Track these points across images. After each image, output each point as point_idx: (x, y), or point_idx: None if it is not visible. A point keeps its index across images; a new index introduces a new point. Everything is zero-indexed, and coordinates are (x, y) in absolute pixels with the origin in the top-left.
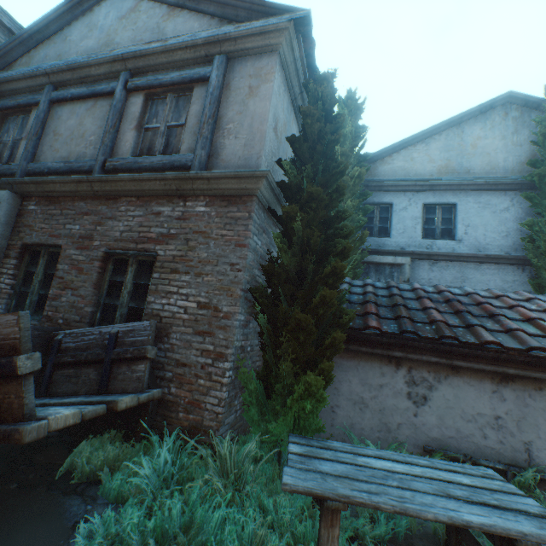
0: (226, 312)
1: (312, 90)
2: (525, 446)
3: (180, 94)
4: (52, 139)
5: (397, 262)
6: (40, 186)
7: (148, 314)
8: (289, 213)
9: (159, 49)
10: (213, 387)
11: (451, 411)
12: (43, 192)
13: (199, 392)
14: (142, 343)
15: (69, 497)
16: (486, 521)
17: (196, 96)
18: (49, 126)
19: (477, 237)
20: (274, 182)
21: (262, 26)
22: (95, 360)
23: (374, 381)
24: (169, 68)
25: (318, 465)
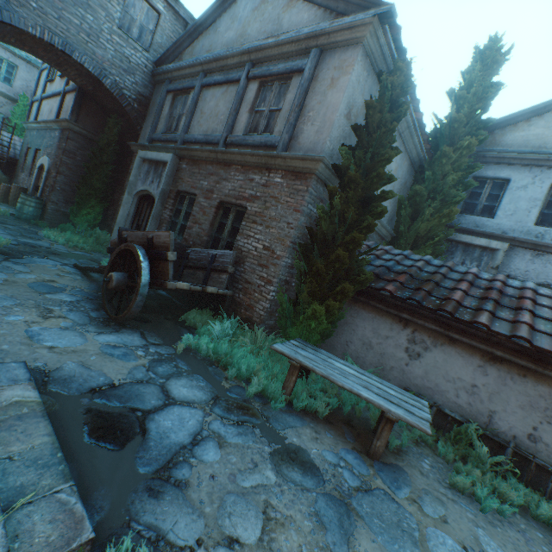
0: (278, 255)
1: (383, 81)
2: (489, 413)
3: (283, 82)
4: (199, 116)
5: (490, 246)
6: (189, 152)
7: (235, 247)
8: (331, 192)
9: (273, 44)
10: (262, 300)
11: (436, 370)
12: (190, 156)
13: (254, 301)
14: (227, 263)
15: (183, 328)
16: (372, 398)
17: (292, 86)
18: (199, 106)
19: None
20: (330, 164)
21: (350, 22)
22: (203, 267)
23: (383, 333)
24: (278, 59)
25: (299, 350)
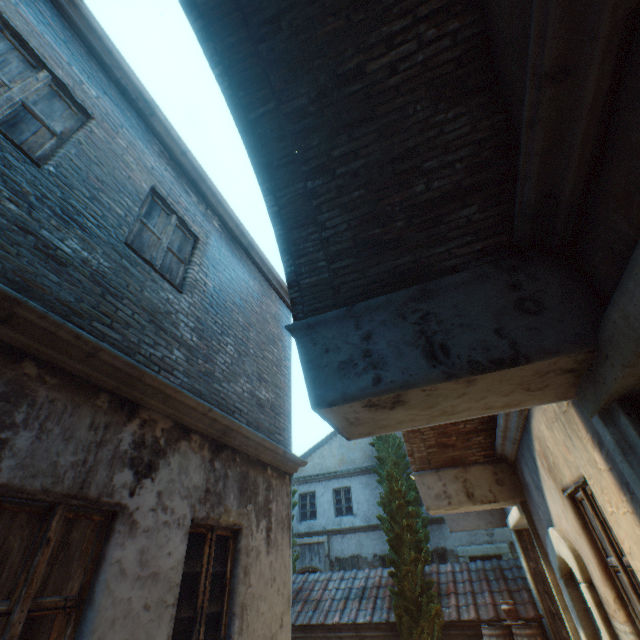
0: None
1: None
2: None
3: None
4: None
5: (320, 540)
6: None
7: None
8: None
9: None
10: None
11: None
12: None
13: None
14: None
15: None
16: None
17: None
18: None
19: (364, 510)
20: None
21: None
22: None
23: None
24: None
25: None
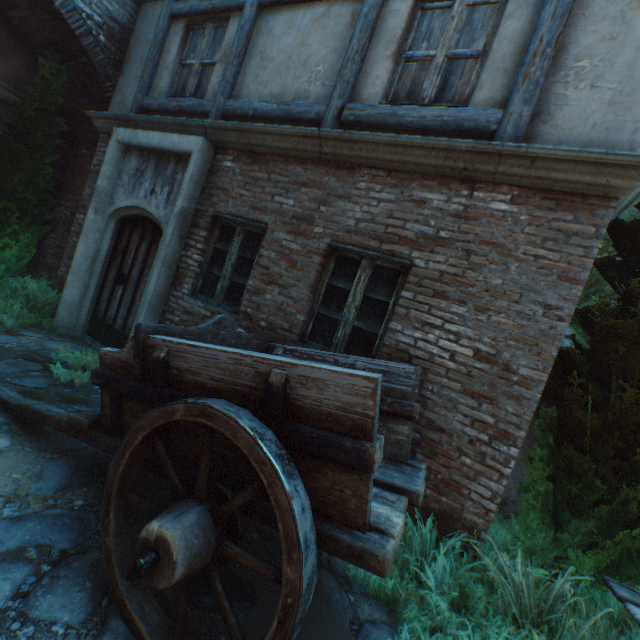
0: (524, 377)
1: None
2: None
3: None
4: (258, 65)
5: None
6: (244, 136)
7: (389, 346)
8: None
9: None
10: (485, 474)
11: None
12: (244, 144)
13: (460, 473)
14: (402, 394)
15: (321, 573)
16: None
17: (518, 2)
18: (255, 45)
19: None
20: None
21: None
22: None
23: None
24: None
25: None
